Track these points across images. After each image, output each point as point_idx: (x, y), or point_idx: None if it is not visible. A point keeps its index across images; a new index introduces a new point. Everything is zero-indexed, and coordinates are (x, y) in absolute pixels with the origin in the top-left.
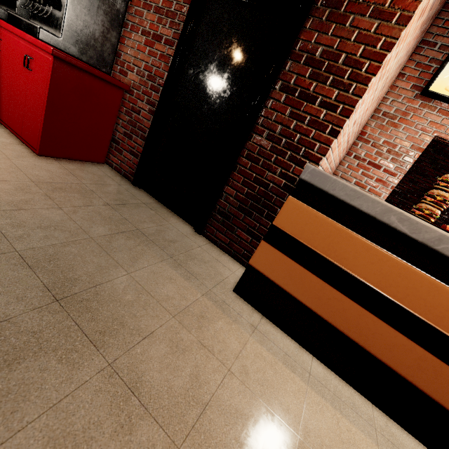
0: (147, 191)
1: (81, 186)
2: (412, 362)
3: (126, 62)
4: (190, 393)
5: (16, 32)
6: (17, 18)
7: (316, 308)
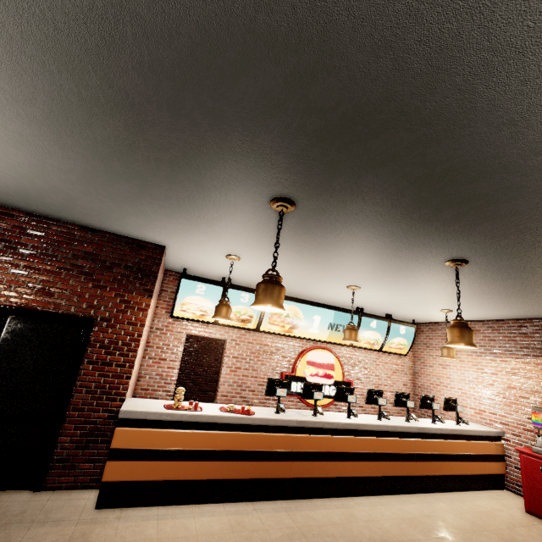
0: None
1: None
2: (195, 470)
3: None
4: None
5: None
6: None
7: (150, 478)
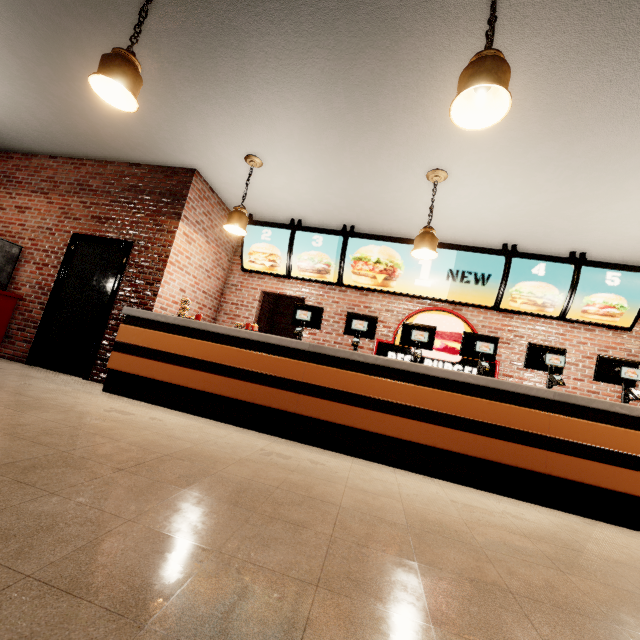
0: (41, 366)
1: None
2: (185, 377)
3: (20, 282)
4: (50, 397)
5: None
6: None
7: (144, 374)
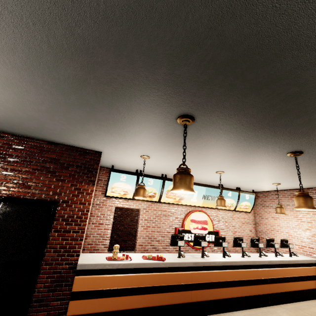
0: None
1: None
2: (129, 302)
3: None
4: None
5: None
6: None
7: (99, 310)
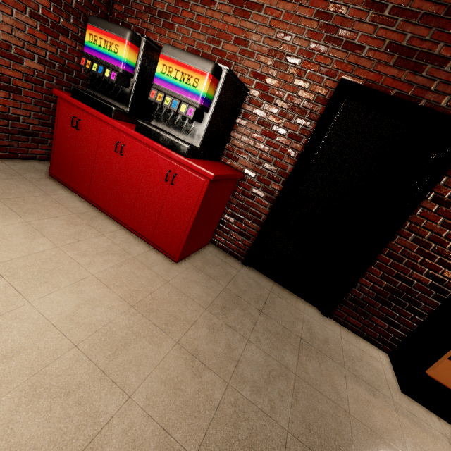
0: (259, 270)
1: (228, 293)
2: None
3: (236, 148)
4: None
5: (155, 147)
6: (153, 130)
7: None
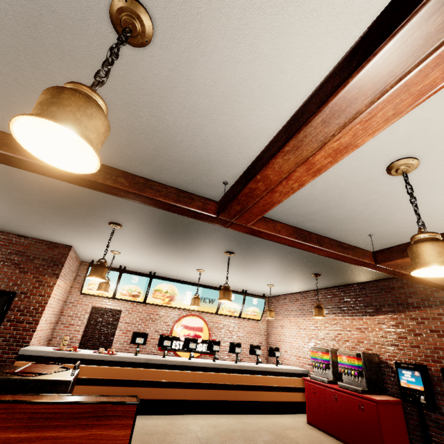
0: None
1: None
2: None
3: None
4: None
5: None
6: None
7: None
